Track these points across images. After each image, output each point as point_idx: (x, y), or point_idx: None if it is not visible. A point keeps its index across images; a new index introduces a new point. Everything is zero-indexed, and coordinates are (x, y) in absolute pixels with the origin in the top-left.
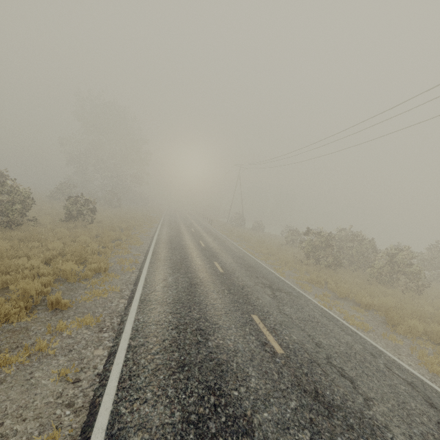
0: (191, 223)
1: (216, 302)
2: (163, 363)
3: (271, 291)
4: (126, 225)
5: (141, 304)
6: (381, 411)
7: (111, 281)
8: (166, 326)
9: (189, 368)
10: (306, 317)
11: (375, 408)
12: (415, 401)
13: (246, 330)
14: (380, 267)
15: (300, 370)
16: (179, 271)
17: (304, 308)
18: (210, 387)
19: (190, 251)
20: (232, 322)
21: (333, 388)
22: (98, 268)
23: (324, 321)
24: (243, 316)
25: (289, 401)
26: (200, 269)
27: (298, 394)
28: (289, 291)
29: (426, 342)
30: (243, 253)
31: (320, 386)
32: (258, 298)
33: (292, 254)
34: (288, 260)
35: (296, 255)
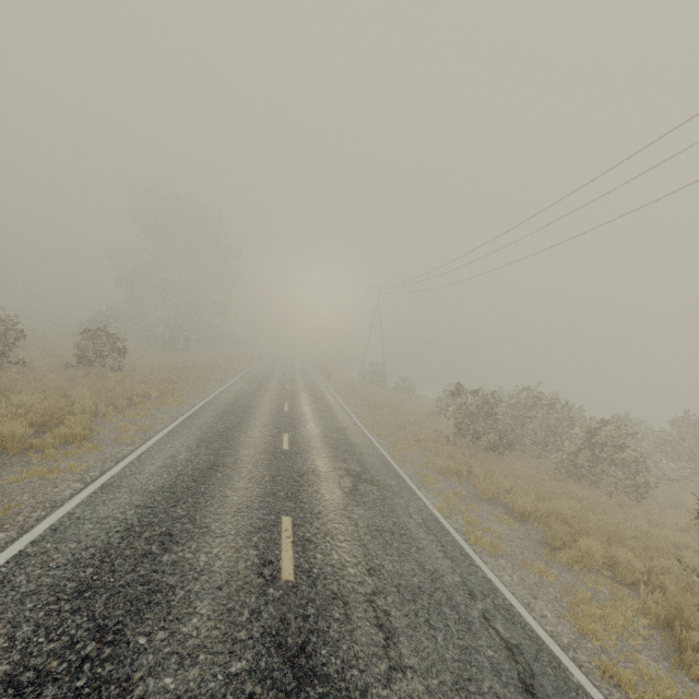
0: (293, 377)
1: (233, 494)
2: (54, 583)
3: (353, 481)
4: (172, 376)
5: (100, 490)
6: (408, 691)
7: (81, 455)
8: (110, 527)
9: (93, 594)
10: (386, 525)
11: (401, 684)
12: (496, 679)
13: (252, 539)
14: (576, 452)
15: (301, 610)
16: (210, 444)
17: (396, 511)
18: (103, 627)
19: (253, 417)
20: (235, 526)
21: (341, 644)
22: (72, 435)
23: (418, 534)
24: (265, 518)
25: (235, 660)
26: (249, 443)
27: (261, 650)
28: (387, 484)
29: (606, 579)
30: (350, 423)
31: (318, 640)
32: (319, 491)
33: (441, 428)
34: (424, 436)
35: (447, 430)
